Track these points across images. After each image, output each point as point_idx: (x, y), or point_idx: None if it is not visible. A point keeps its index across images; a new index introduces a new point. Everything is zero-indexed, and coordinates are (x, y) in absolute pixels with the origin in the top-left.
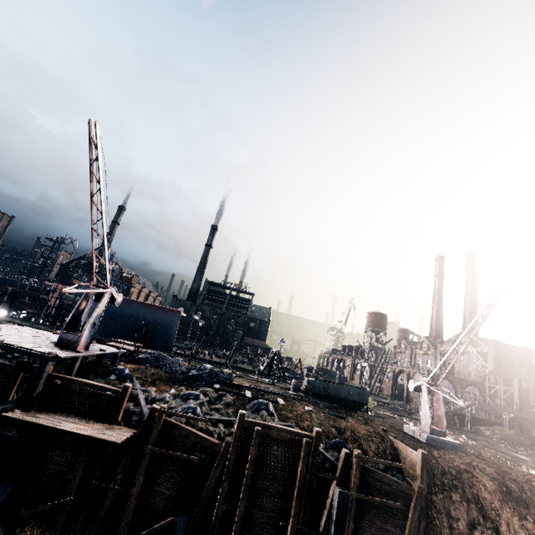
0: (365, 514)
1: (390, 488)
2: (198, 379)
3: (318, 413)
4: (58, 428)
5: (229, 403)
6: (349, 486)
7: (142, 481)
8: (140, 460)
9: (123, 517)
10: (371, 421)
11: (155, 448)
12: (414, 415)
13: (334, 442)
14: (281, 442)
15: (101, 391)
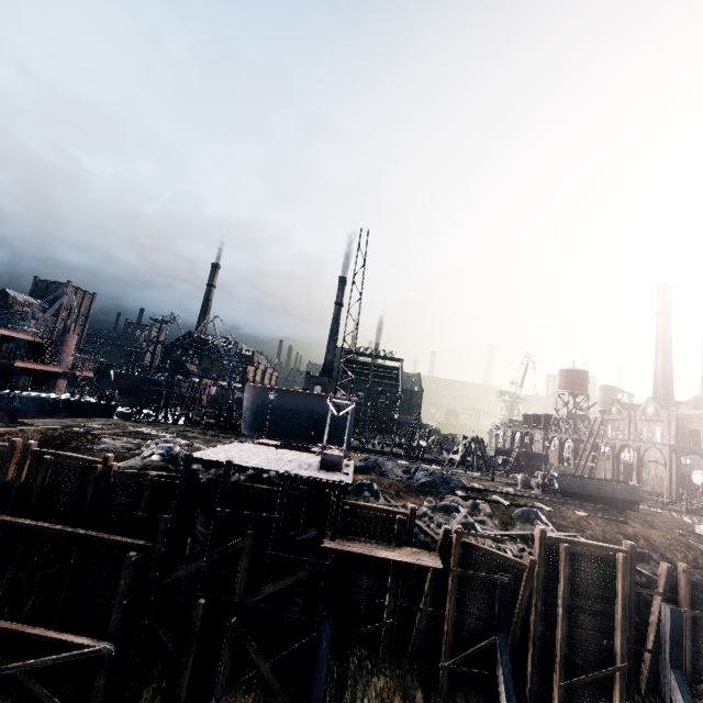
0: (698, 630)
1: None
2: (435, 486)
3: (594, 518)
4: (379, 556)
5: (490, 513)
6: (677, 601)
7: (455, 602)
8: (442, 581)
9: (438, 636)
10: (652, 523)
11: (462, 570)
12: (672, 506)
13: (637, 553)
14: (589, 558)
15: (389, 514)
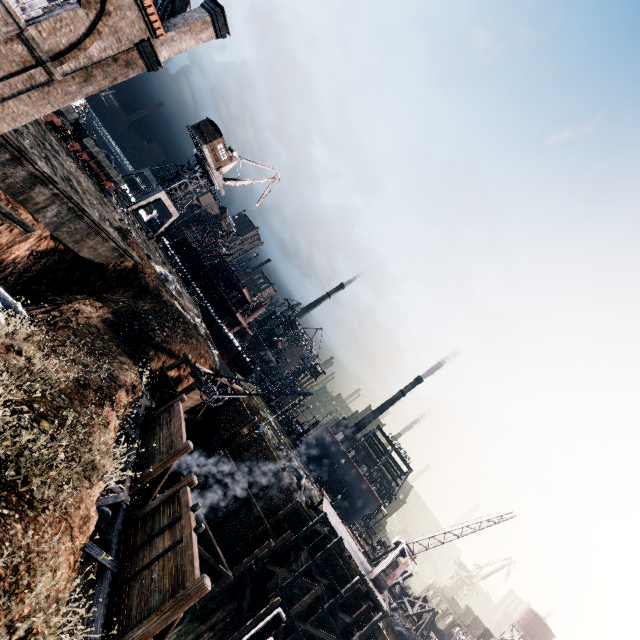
0: None
1: None
2: None
3: None
4: None
5: None
6: None
7: None
8: None
9: None
10: None
11: None
12: None
13: None
14: None
15: None
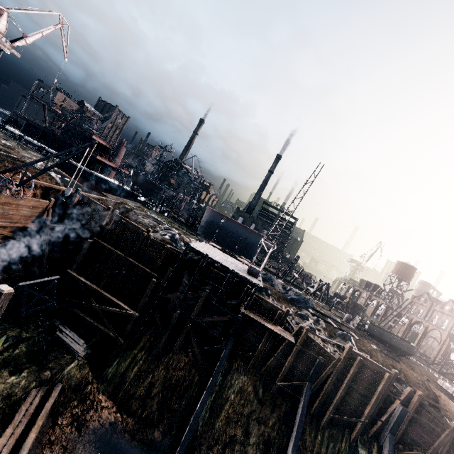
0: (412, 424)
1: (434, 418)
2: (298, 302)
3: (381, 352)
4: (266, 325)
5: (324, 327)
6: (408, 407)
7: (293, 360)
8: (290, 348)
9: (278, 371)
10: (414, 368)
11: (302, 347)
12: (431, 366)
13: (397, 378)
14: (370, 369)
15: (275, 308)
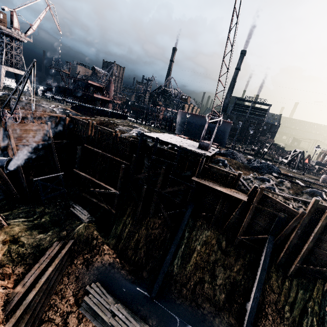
0: None
1: None
2: (261, 169)
3: None
4: (216, 188)
5: (289, 187)
6: None
7: (250, 217)
8: (247, 207)
9: (239, 227)
10: None
11: (258, 205)
12: None
13: None
14: None
15: (226, 173)
